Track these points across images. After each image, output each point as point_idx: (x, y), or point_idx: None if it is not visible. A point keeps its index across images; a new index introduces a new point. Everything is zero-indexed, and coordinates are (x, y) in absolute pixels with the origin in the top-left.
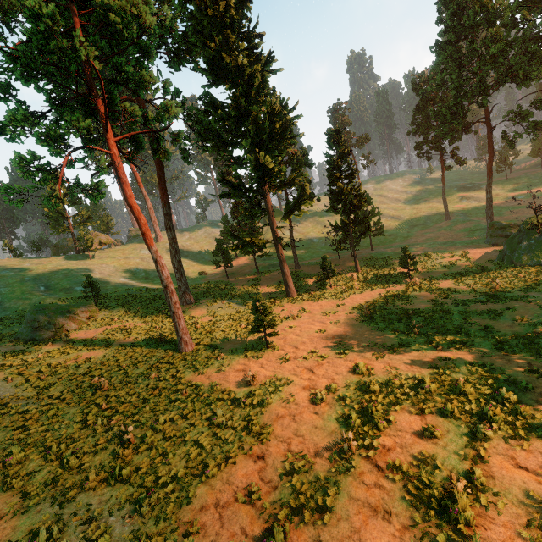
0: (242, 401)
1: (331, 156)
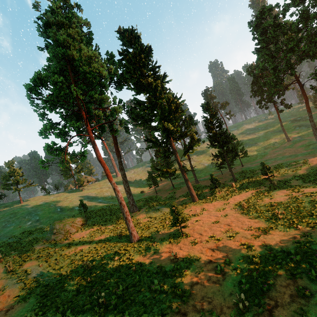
0: (169, 273)
1: (206, 117)
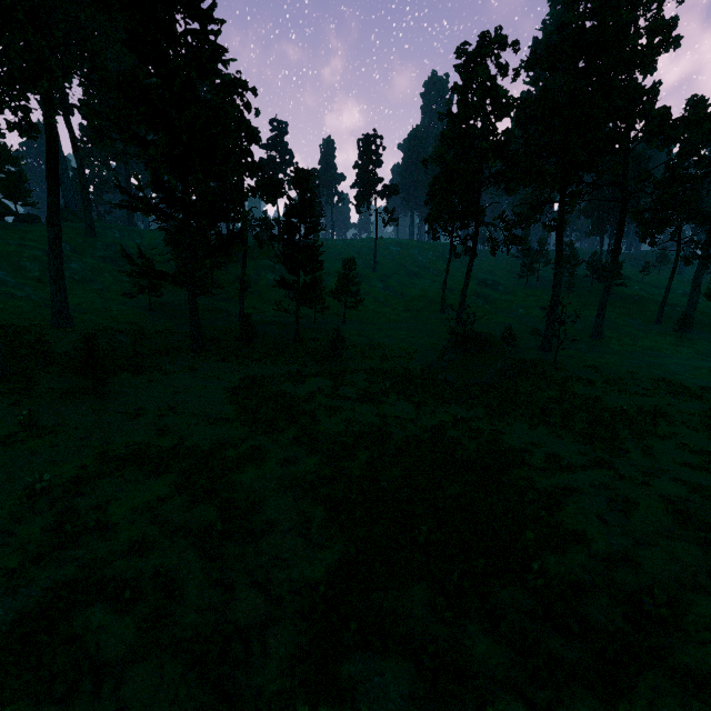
0: None
1: (294, 199)
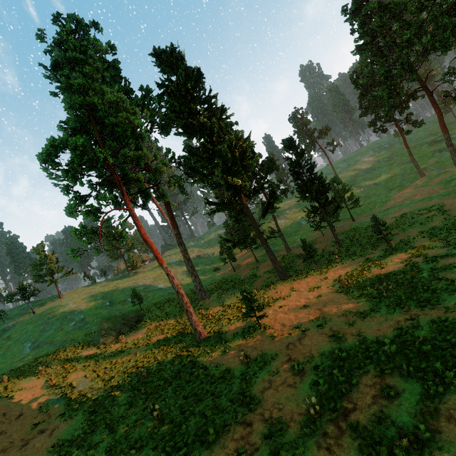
0: (238, 377)
1: (290, 158)
